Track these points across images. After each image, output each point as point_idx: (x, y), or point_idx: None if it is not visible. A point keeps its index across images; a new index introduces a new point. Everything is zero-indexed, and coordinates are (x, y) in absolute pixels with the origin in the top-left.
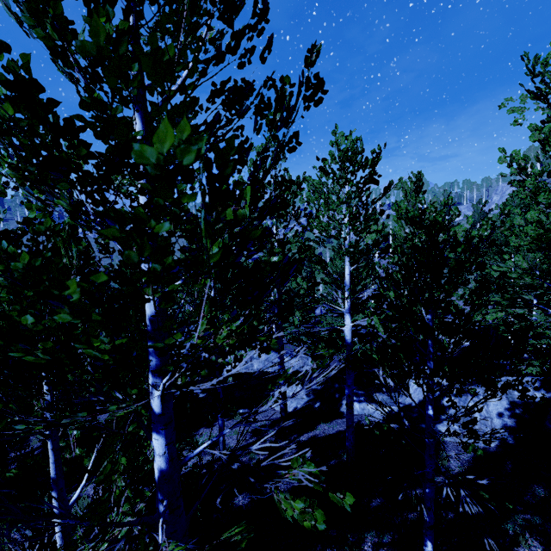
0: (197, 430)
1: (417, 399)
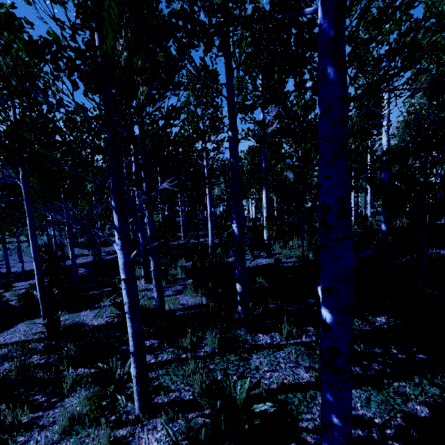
0: None
1: None
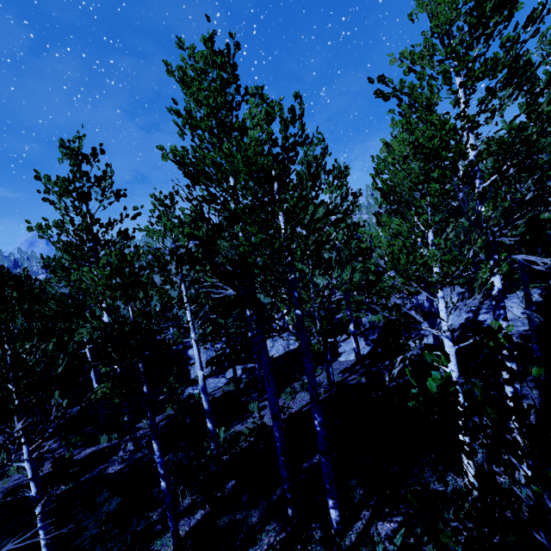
0: (291, 384)
1: (458, 323)
